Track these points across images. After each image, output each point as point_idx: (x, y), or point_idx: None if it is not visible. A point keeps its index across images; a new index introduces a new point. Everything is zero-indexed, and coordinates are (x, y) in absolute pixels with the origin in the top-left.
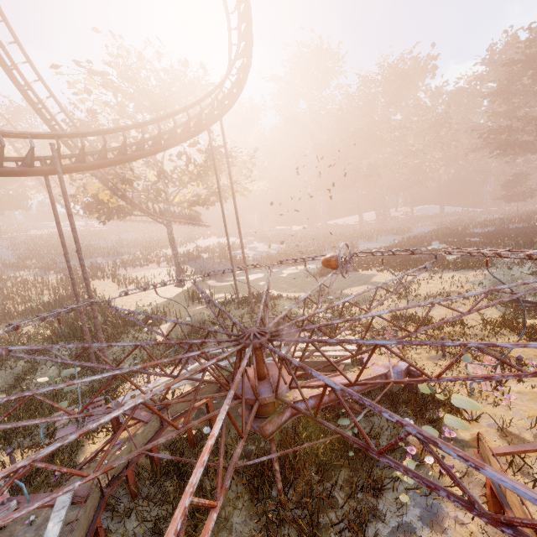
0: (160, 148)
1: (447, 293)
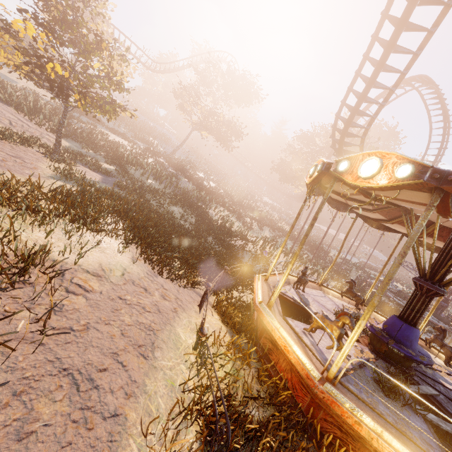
0: None
1: None
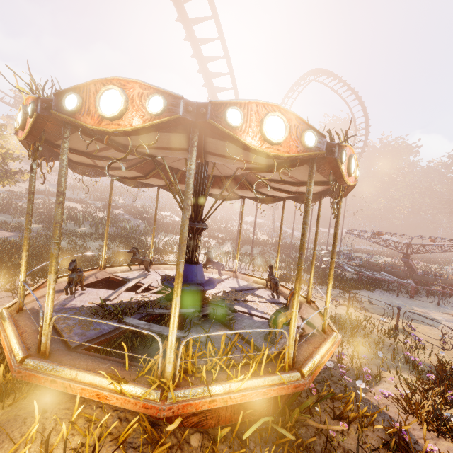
0: None
1: (426, 267)
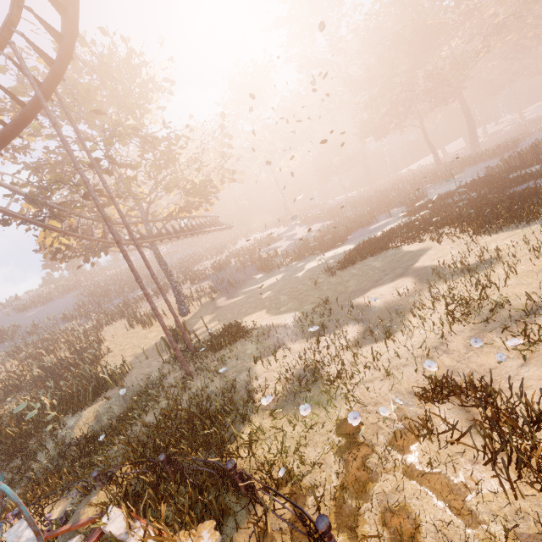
0: None
1: None
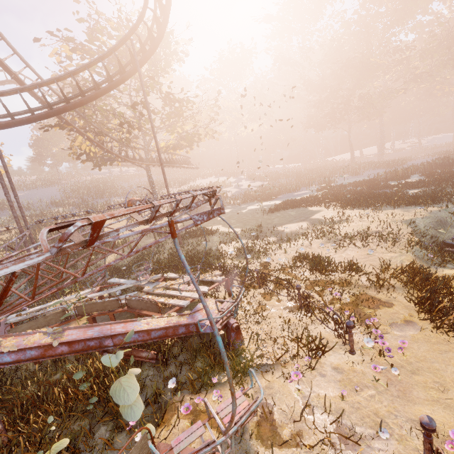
0: (85, 99)
1: (364, 233)
